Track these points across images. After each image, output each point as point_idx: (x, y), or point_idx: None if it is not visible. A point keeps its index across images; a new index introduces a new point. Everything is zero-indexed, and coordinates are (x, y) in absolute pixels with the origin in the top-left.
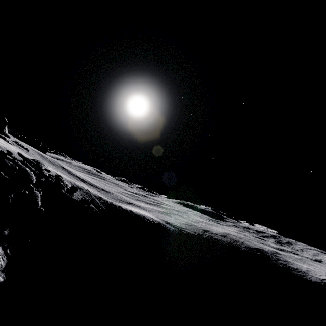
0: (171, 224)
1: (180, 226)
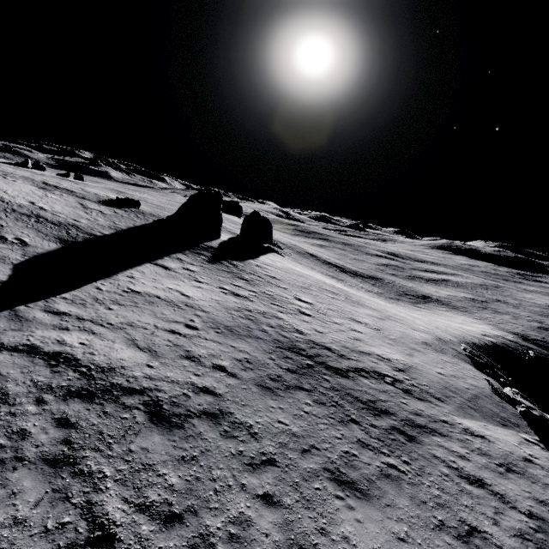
0: (532, 341)
1: (545, 341)
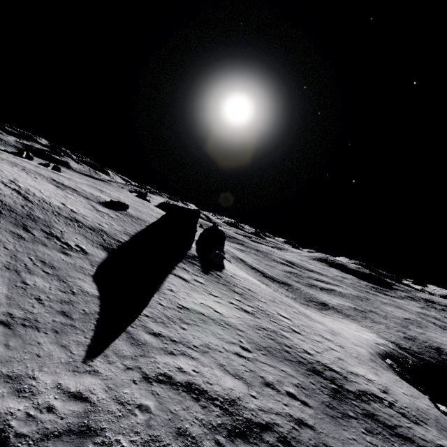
0: (404, 349)
1: (412, 350)
